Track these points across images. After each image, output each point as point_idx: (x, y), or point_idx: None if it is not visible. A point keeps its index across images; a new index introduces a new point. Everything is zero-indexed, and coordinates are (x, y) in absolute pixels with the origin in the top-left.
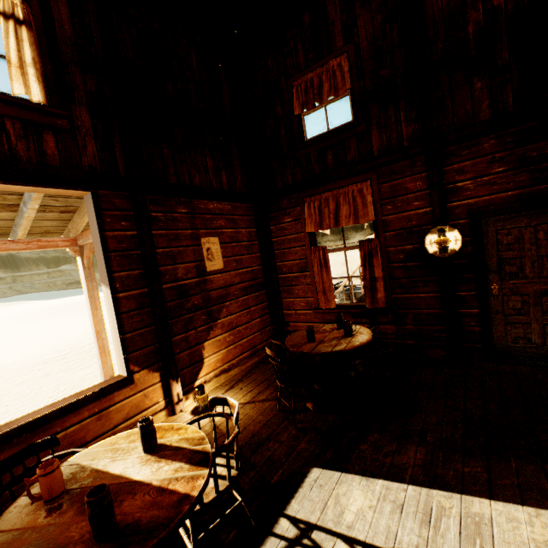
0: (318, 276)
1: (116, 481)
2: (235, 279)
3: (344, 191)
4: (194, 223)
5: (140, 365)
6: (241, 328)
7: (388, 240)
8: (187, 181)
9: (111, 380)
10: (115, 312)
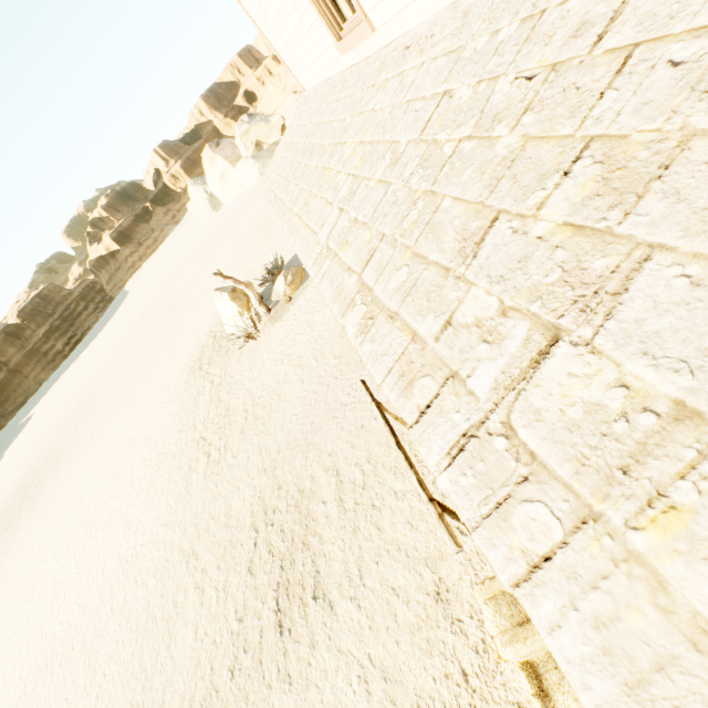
0: None
1: None
2: None
3: None
4: None
5: None
6: None
7: None
8: None
9: None
10: None
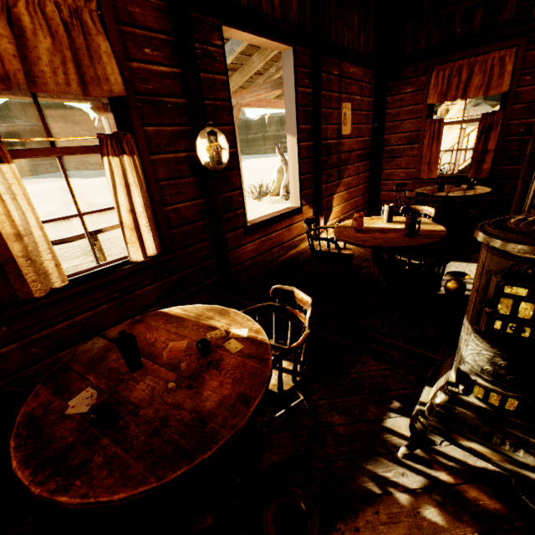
0: (427, 149)
1: (386, 228)
2: (355, 146)
3: (483, 59)
4: (340, 86)
5: (305, 201)
6: (352, 190)
7: (513, 113)
8: (341, 41)
9: (291, 208)
10: (297, 157)
